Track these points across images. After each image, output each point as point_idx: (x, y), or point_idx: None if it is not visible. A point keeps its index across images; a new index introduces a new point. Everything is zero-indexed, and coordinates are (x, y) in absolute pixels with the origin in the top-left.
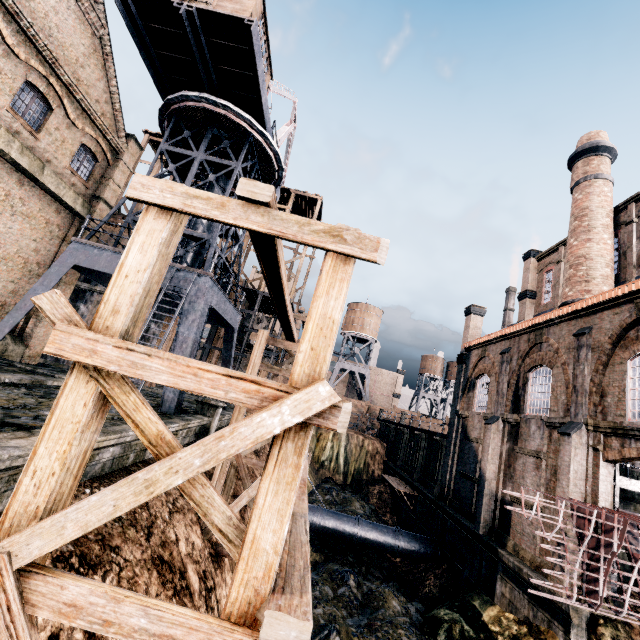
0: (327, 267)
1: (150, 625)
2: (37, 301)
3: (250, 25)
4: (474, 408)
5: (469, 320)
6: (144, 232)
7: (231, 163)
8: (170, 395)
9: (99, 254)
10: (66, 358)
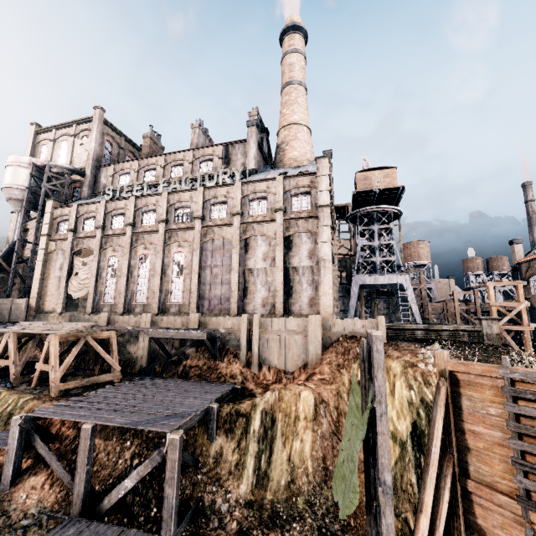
0: (518, 287)
1: (517, 328)
2: (485, 301)
3: (403, 188)
4: (532, 293)
5: (513, 248)
6: (491, 289)
7: (389, 226)
8: (417, 318)
9: (364, 278)
10: (493, 306)
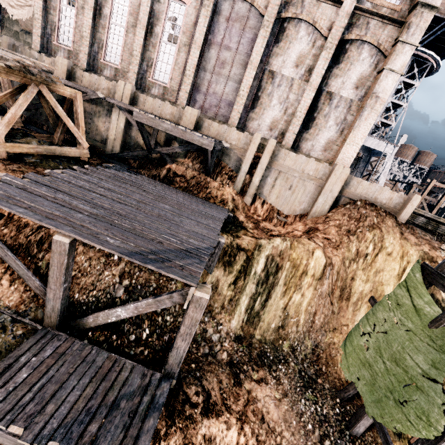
0: None
1: None
2: None
3: None
4: None
5: None
6: None
7: (415, 83)
8: None
9: None
10: None
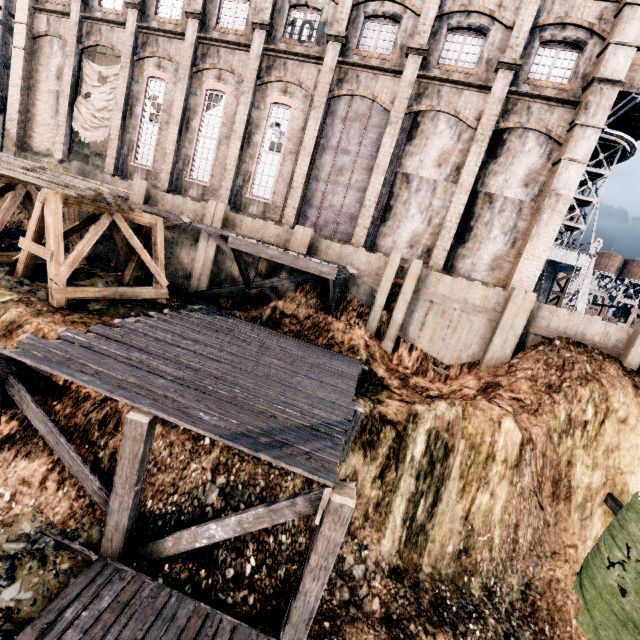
0: None
1: None
2: None
3: None
4: None
5: None
6: None
7: (605, 172)
8: None
9: None
10: None
